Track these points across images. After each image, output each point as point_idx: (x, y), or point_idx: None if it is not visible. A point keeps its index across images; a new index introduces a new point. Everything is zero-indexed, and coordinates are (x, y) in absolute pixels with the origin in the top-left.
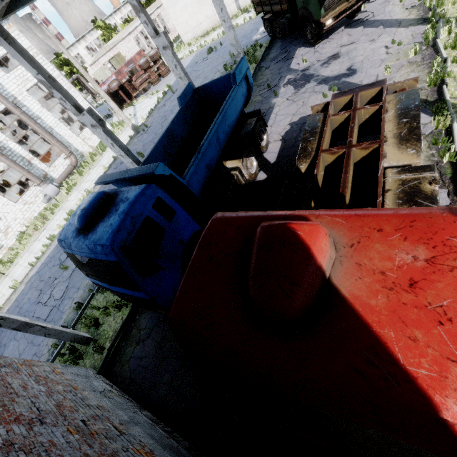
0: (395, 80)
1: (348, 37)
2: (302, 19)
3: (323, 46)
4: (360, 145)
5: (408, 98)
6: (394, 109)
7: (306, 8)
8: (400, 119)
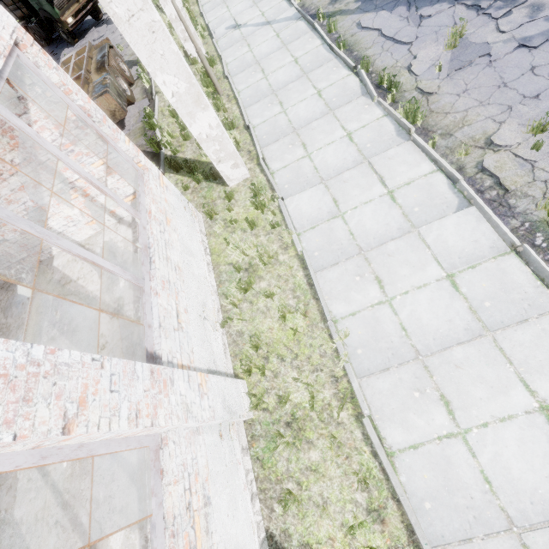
0: (126, 53)
1: (97, 33)
2: (49, 21)
3: (81, 43)
4: (74, 77)
5: (102, 49)
6: (96, 56)
7: (43, 10)
8: (98, 60)
